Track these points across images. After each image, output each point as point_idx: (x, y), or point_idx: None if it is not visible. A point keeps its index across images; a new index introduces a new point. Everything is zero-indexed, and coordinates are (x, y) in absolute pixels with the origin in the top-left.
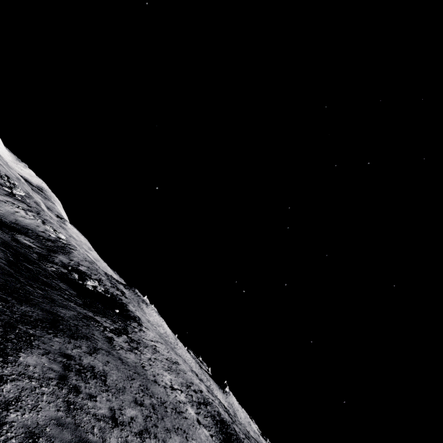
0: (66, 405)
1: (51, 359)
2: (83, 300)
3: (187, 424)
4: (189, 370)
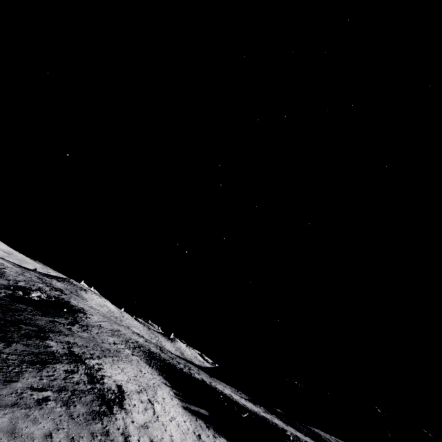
0: (69, 351)
1: (56, 341)
2: (40, 311)
3: (123, 355)
4: (129, 333)
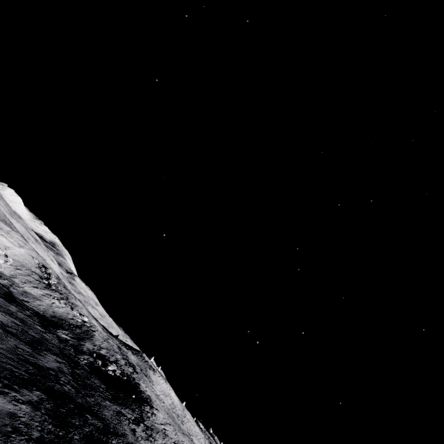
0: None
1: None
2: (110, 392)
3: None
4: None
